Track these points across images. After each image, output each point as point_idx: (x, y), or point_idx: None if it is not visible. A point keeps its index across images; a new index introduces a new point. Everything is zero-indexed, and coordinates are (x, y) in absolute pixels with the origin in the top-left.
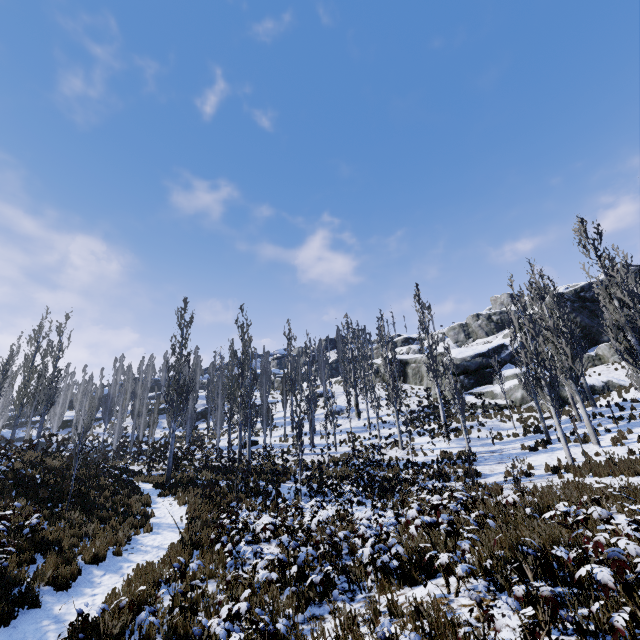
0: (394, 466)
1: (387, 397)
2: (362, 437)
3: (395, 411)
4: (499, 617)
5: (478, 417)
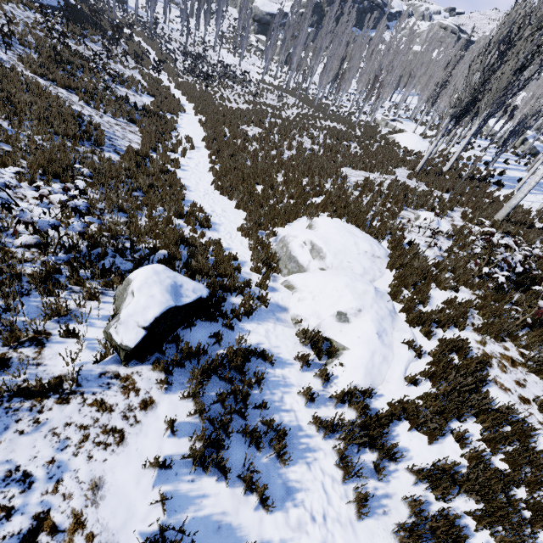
0: (211, 58)
1: (216, 22)
2: (194, 34)
3: (217, 31)
4: (230, 83)
5: (251, 52)
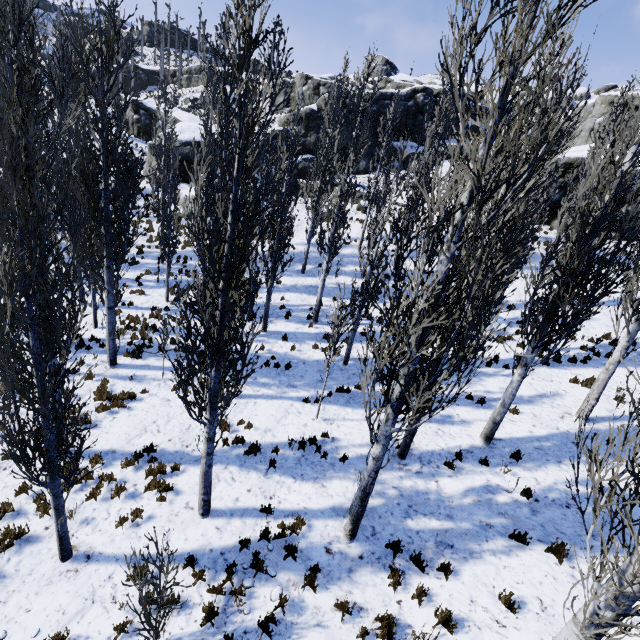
0: None
1: None
2: None
3: None
4: None
5: None
